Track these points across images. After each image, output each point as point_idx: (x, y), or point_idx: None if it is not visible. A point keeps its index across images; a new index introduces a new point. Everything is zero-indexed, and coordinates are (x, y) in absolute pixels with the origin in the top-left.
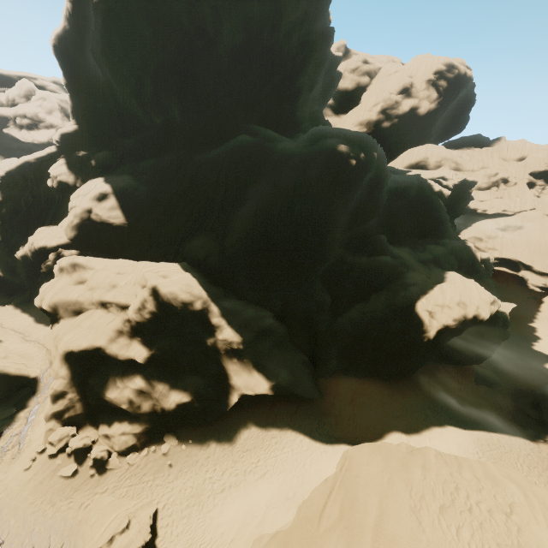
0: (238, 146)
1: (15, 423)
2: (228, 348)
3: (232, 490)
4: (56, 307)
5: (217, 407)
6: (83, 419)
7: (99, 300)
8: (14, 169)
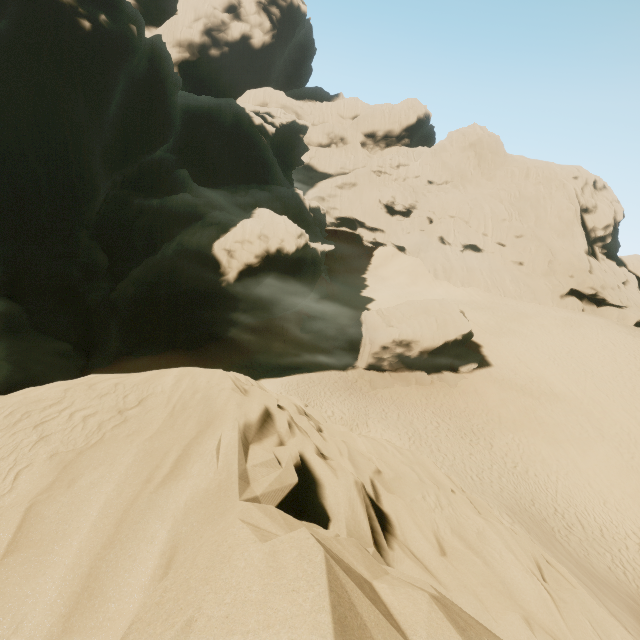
0: None
1: None
2: None
3: None
4: None
5: None
6: None
7: None
8: None
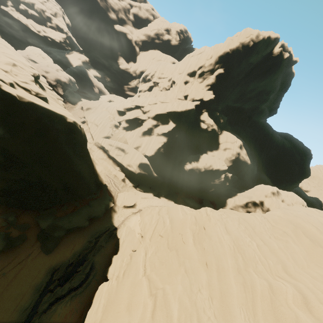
0: (274, 135)
1: None
2: None
3: None
4: None
5: None
6: None
7: None
8: (187, 111)
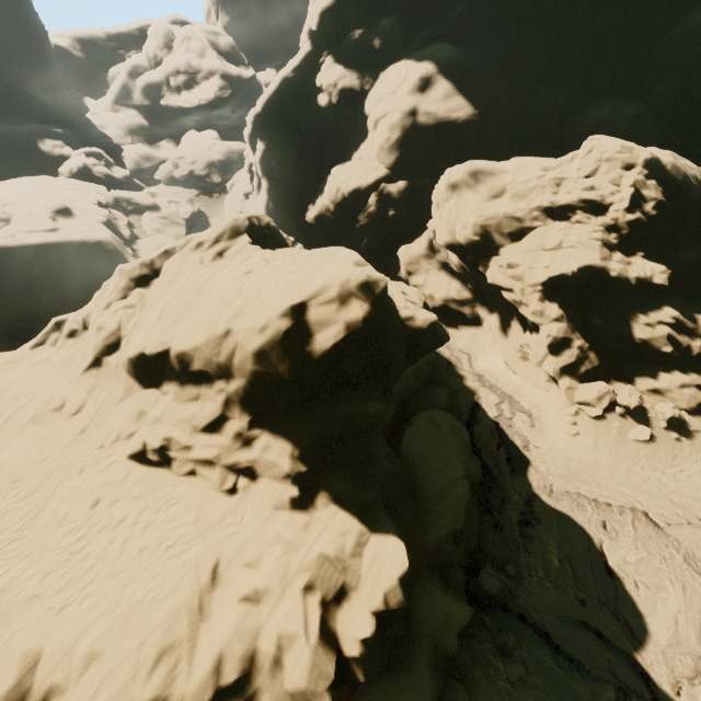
0: None
1: (478, 392)
2: None
3: None
4: (487, 234)
5: None
6: (601, 373)
7: (547, 210)
8: (272, 97)
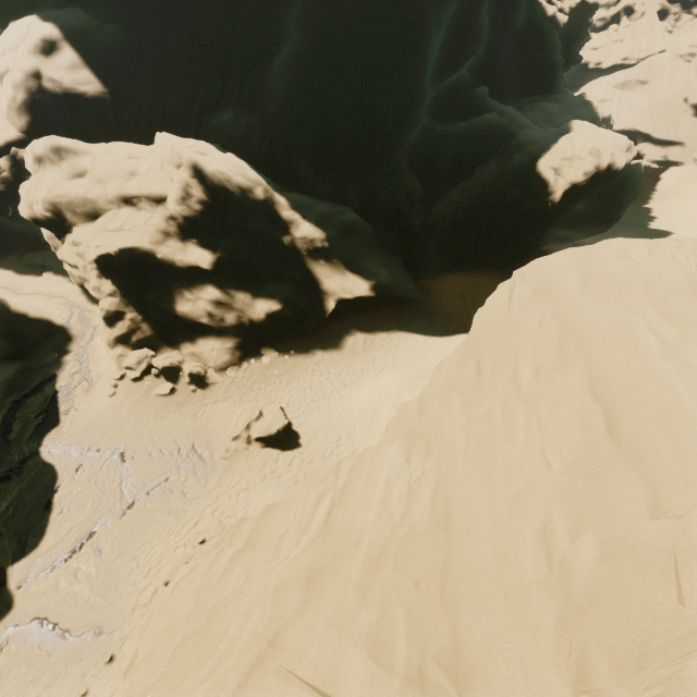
0: None
1: (66, 365)
2: (310, 248)
3: (355, 384)
4: (59, 211)
5: (312, 315)
6: (156, 341)
7: (118, 195)
8: None
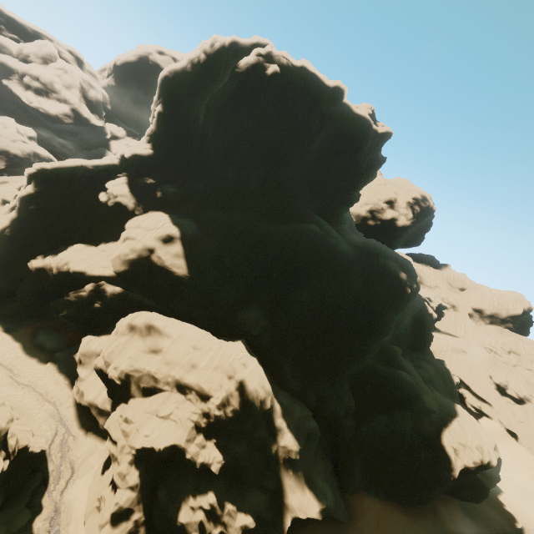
0: (307, 234)
1: None
2: (286, 457)
3: None
4: (128, 382)
5: (273, 533)
6: None
7: (177, 381)
8: (65, 168)
